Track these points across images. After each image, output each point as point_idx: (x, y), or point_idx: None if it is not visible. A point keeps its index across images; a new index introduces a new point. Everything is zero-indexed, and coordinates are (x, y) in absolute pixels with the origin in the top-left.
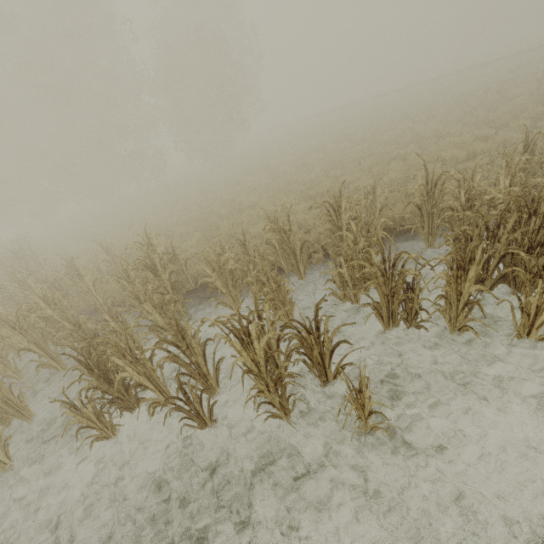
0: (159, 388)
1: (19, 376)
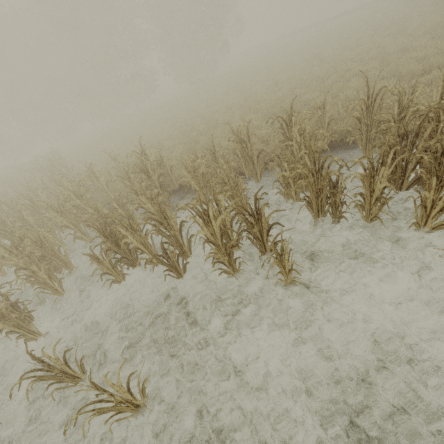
0: (151, 252)
1: (63, 245)
